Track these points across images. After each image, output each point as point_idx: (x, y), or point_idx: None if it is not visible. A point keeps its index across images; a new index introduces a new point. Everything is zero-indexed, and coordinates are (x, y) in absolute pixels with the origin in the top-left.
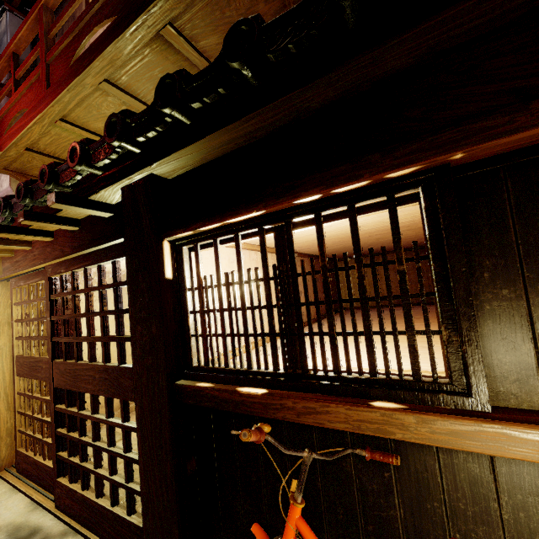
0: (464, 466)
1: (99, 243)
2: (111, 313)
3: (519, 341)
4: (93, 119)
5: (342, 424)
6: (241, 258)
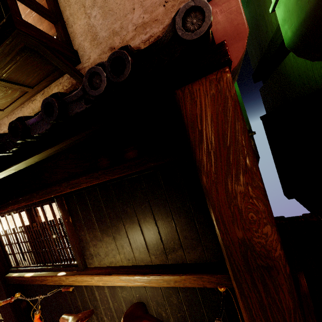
0: (88, 286)
1: None
2: None
3: (89, 247)
4: None
5: (51, 283)
6: (15, 223)
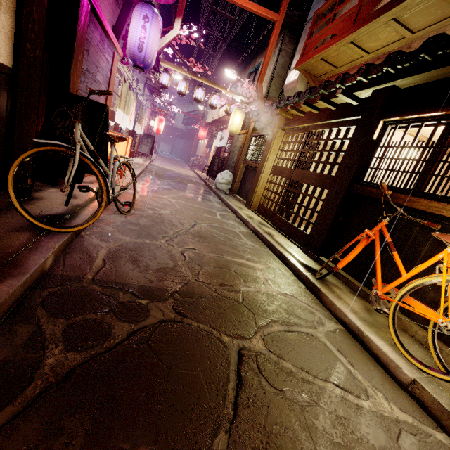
0: None
1: (345, 117)
2: (334, 151)
3: None
4: (369, 41)
5: (421, 207)
6: (417, 135)
